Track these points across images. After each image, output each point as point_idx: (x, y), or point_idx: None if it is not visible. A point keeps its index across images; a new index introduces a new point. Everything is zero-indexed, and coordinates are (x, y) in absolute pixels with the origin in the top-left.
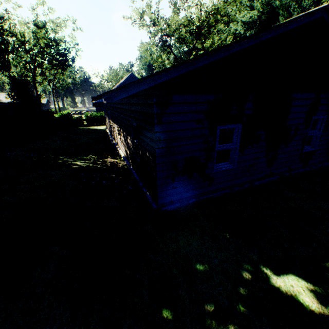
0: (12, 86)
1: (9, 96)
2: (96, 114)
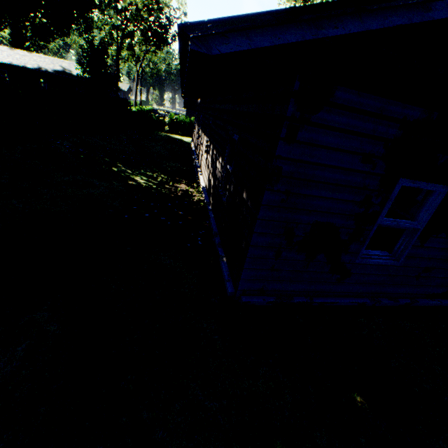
0: (86, 53)
1: (80, 66)
2: (185, 119)
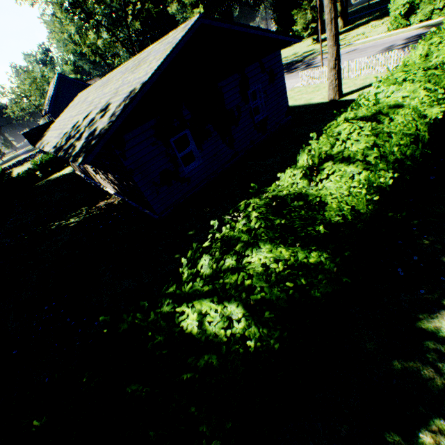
0: None
1: None
2: (48, 157)
